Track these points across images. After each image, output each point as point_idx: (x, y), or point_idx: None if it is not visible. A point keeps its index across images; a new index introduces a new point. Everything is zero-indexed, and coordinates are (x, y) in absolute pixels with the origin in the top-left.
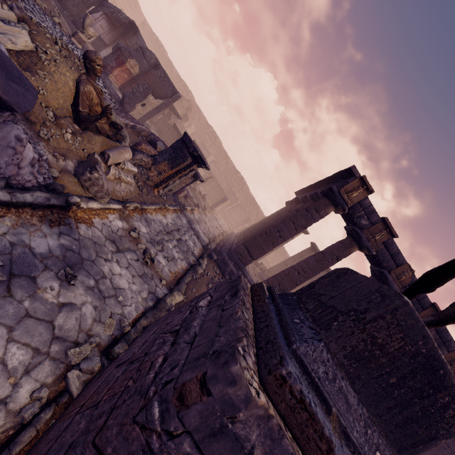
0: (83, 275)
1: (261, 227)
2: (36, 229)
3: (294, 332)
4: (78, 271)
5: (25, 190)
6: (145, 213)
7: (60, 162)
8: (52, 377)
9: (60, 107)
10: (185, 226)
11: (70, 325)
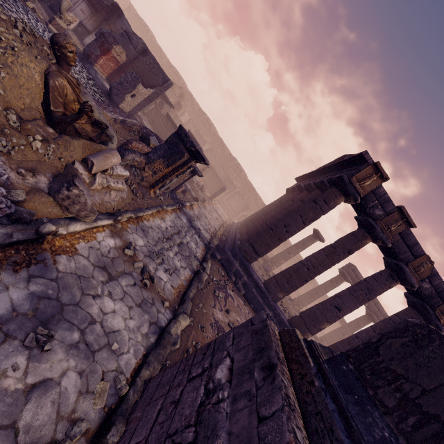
0: (63, 329)
1: (263, 219)
2: None
3: None
4: (56, 325)
5: None
6: (141, 221)
7: (28, 179)
8: None
9: (26, 108)
10: (186, 225)
11: (43, 417)
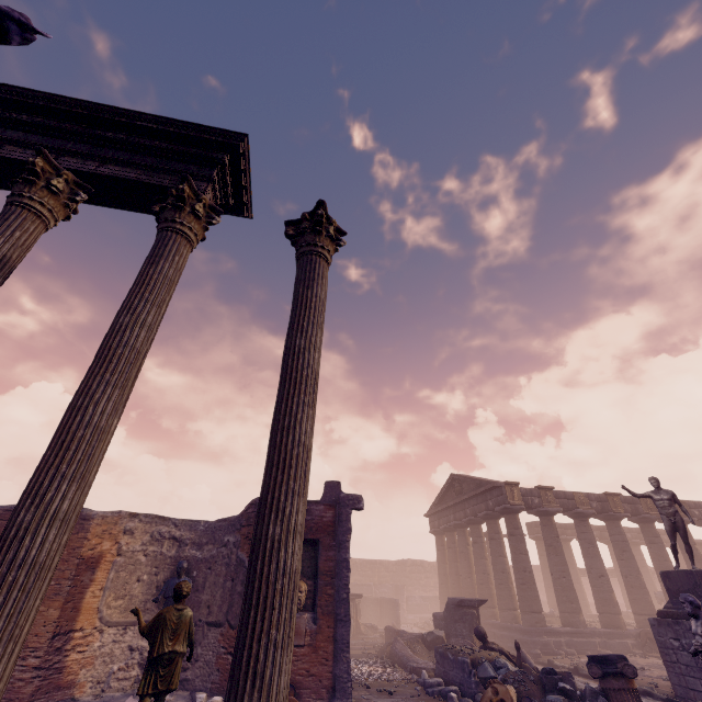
0: None
1: (481, 582)
2: None
3: None
4: None
5: None
6: None
7: None
8: None
9: None
10: None
11: None
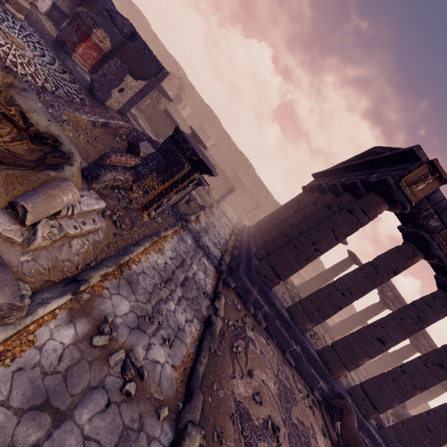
0: None
1: (281, 227)
2: None
3: None
4: None
5: None
6: (127, 267)
7: None
8: None
9: None
10: (191, 248)
11: None
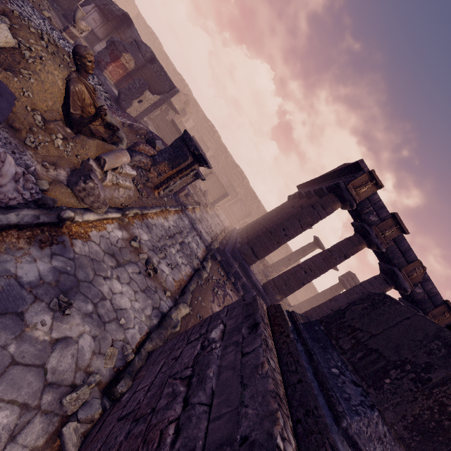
0: (80, 300)
1: (264, 224)
2: (24, 253)
3: (338, 394)
4: (74, 296)
5: (9, 210)
6: (146, 218)
7: (51, 172)
8: (45, 436)
9: (49, 110)
10: (188, 227)
11: (65, 365)
